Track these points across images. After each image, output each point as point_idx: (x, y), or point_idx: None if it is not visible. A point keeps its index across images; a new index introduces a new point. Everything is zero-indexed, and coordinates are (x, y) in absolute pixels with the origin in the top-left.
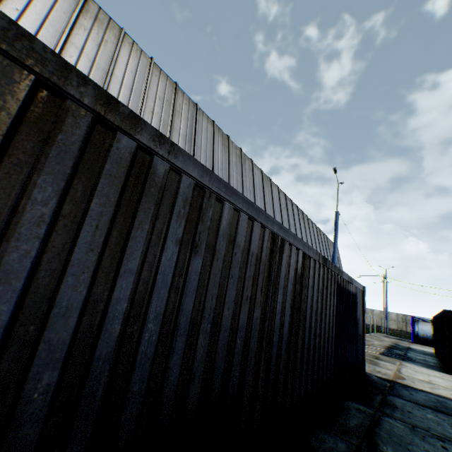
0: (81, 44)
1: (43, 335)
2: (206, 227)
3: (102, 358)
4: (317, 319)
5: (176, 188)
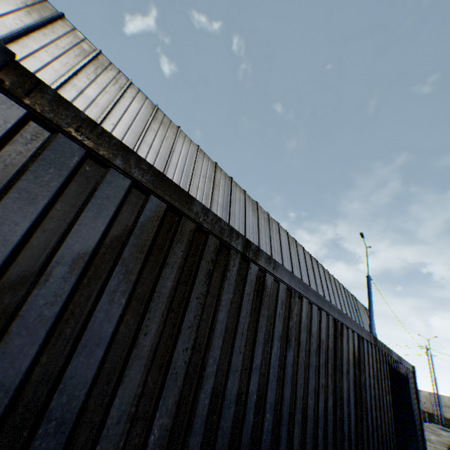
0: (150, 142)
1: (220, 422)
2: (294, 322)
3: (245, 444)
4: (376, 407)
5: (276, 293)
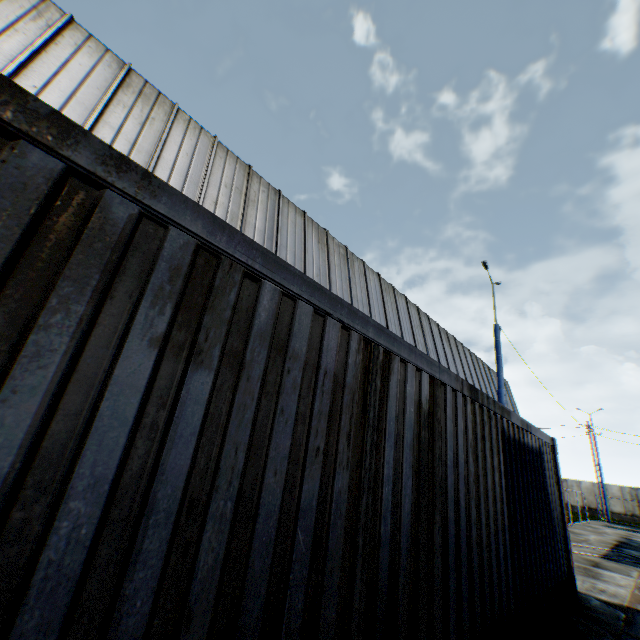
0: (118, 123)
1: None
2: (223, 320)
3: None
4: (470, 494)
5: (157, 248)
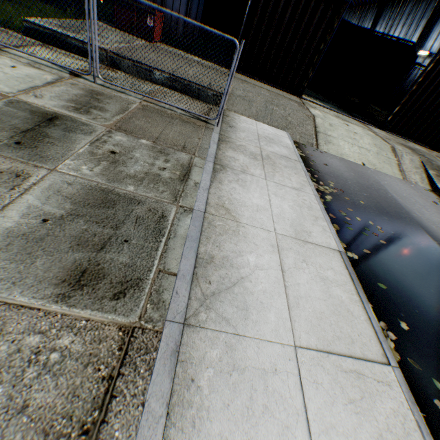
0: None
1: None
2: None
3: None
4: None
5: None
